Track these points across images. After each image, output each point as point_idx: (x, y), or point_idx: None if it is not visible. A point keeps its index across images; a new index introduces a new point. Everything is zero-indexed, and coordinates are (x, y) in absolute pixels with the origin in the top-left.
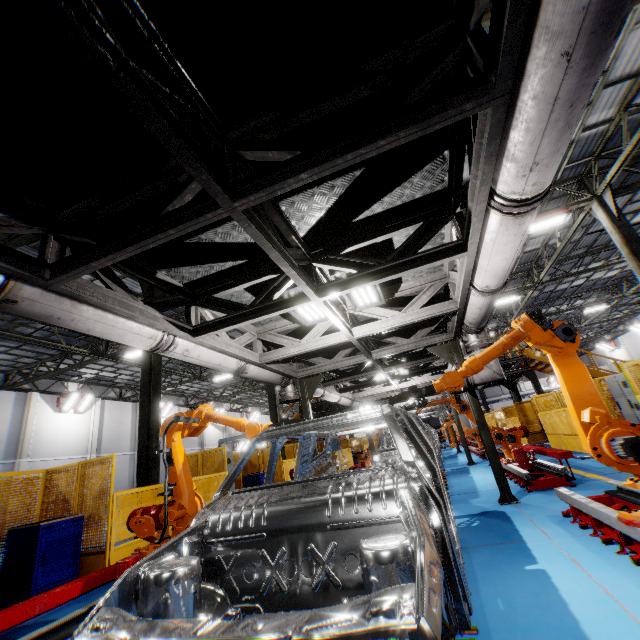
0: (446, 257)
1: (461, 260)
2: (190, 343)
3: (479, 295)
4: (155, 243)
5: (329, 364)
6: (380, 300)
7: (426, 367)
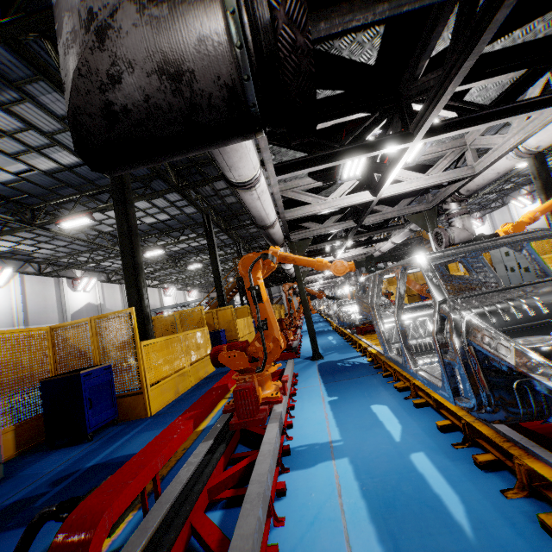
0: (549, 106)
1: (534, 117)
2: (265, 184)
3: (515, 158)
4: (413, 6)
5: (320, 229)
6: (410, 161)
7: (370, 239)
